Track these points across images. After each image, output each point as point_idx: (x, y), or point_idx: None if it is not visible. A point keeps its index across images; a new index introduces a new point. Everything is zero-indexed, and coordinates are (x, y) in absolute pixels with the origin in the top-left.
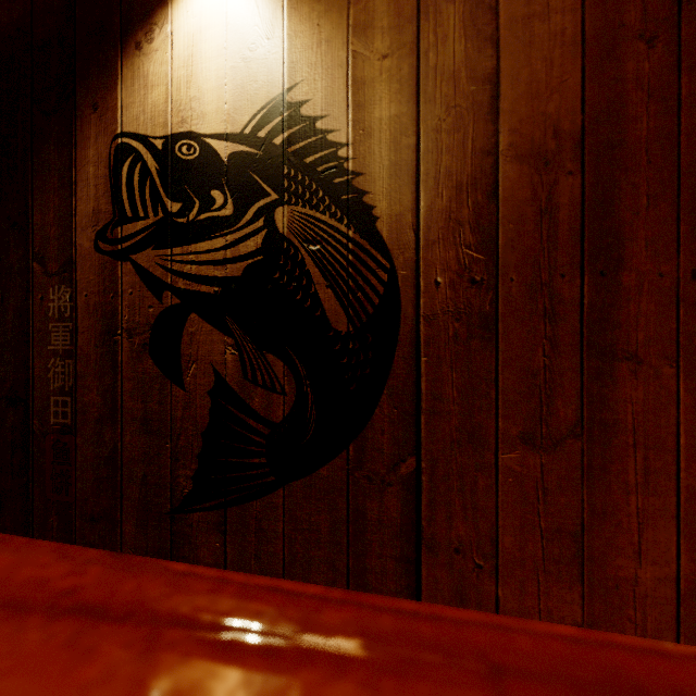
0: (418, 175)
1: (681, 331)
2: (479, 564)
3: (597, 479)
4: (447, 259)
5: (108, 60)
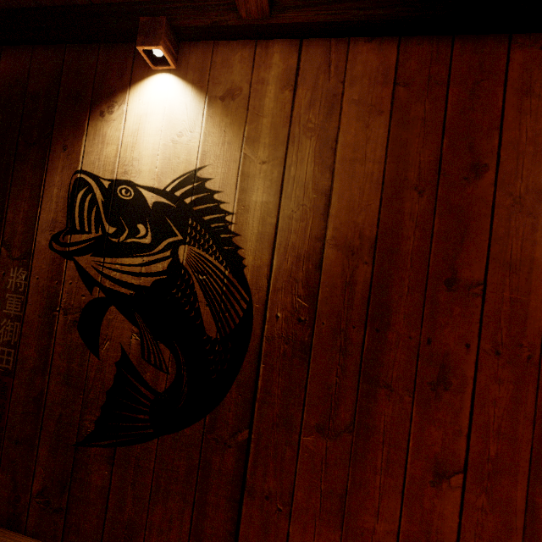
0: (274, 244)
1: (418, 374)
2: (279, 508)
3: (359, 461)
4: (285, 302)
5: (79, 118)
